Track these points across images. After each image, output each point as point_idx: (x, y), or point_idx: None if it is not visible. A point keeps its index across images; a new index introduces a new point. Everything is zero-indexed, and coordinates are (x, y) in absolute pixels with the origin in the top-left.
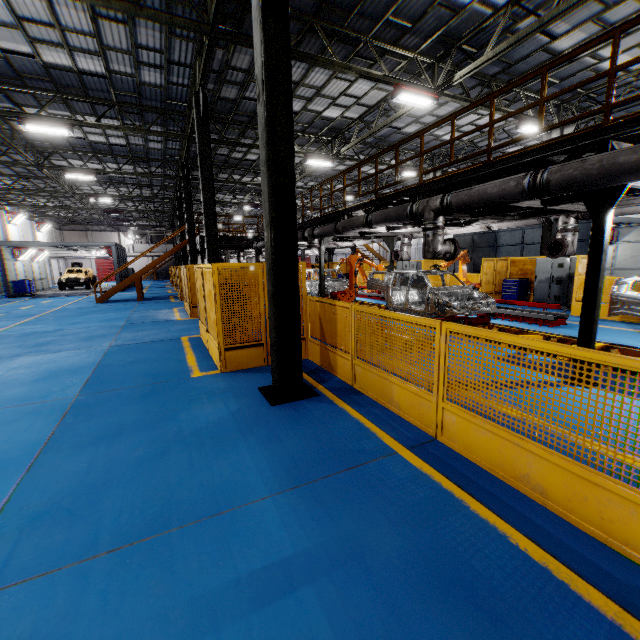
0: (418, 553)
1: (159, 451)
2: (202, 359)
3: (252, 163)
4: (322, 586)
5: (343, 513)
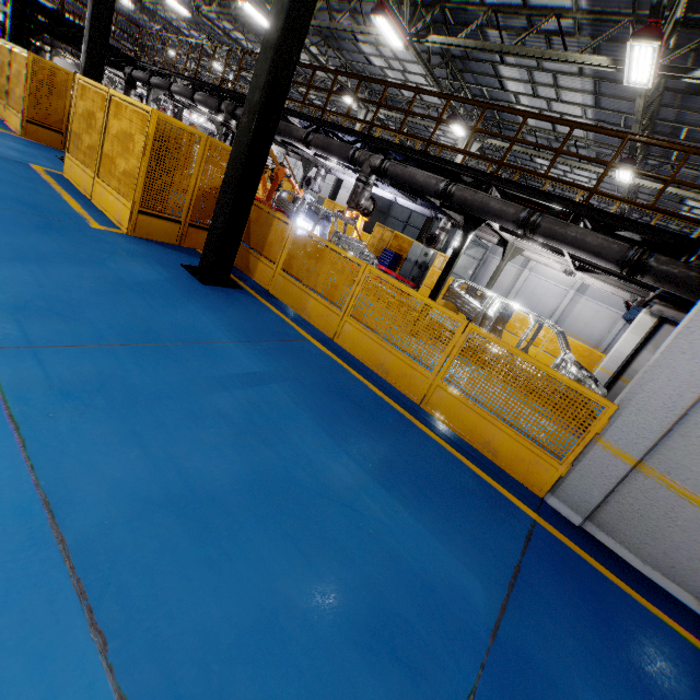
0: (328, 383)
1: (110, 289)
2: (90, 209)
3: None
4: (281, 386)
5: (284, 361)
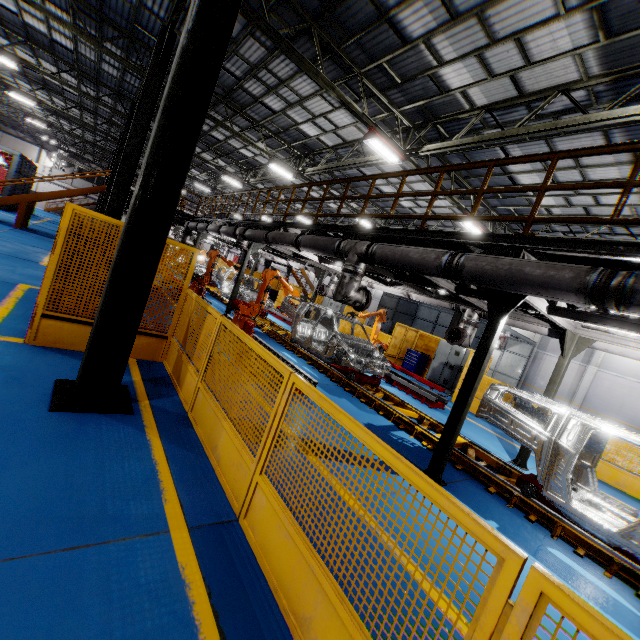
0: None
1: None
2: (18, 318)
3: (217, 142)
4: None
5: None
